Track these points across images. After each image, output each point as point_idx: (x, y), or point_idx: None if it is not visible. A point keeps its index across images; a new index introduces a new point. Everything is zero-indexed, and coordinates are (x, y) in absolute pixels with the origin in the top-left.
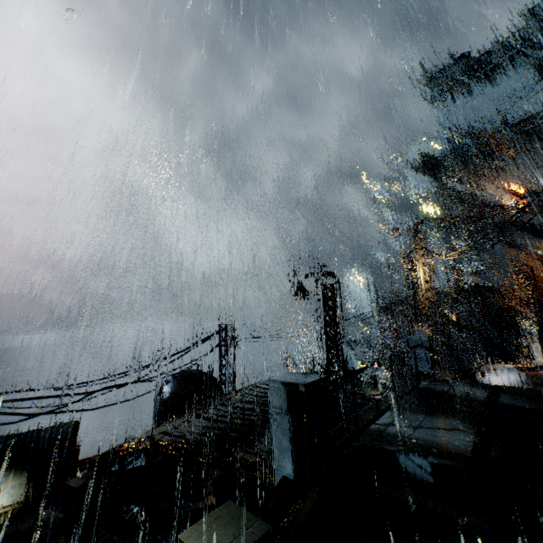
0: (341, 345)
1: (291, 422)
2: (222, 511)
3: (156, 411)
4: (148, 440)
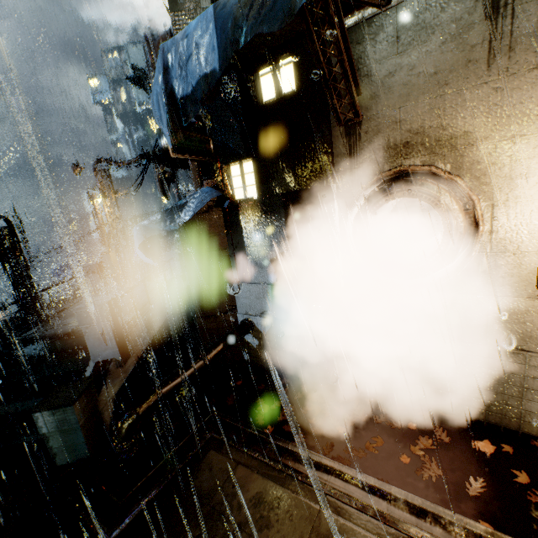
0: (29, 283)
1: None
2: None
3: None
4: None
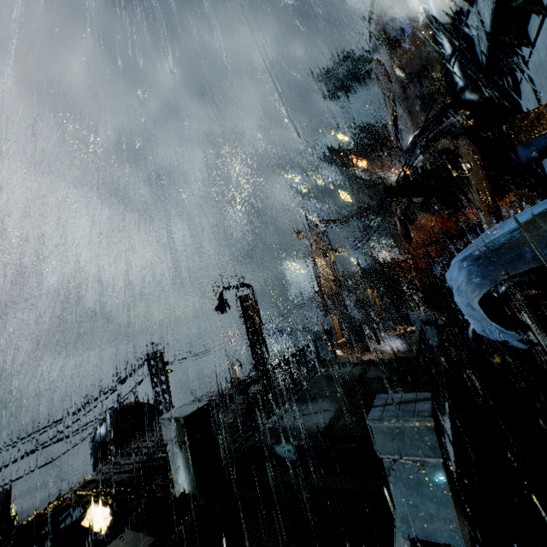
0: (264, 348)
1: (180, 448)
2: (119, 540)
3: (93, 456)
4: (72, 495)
